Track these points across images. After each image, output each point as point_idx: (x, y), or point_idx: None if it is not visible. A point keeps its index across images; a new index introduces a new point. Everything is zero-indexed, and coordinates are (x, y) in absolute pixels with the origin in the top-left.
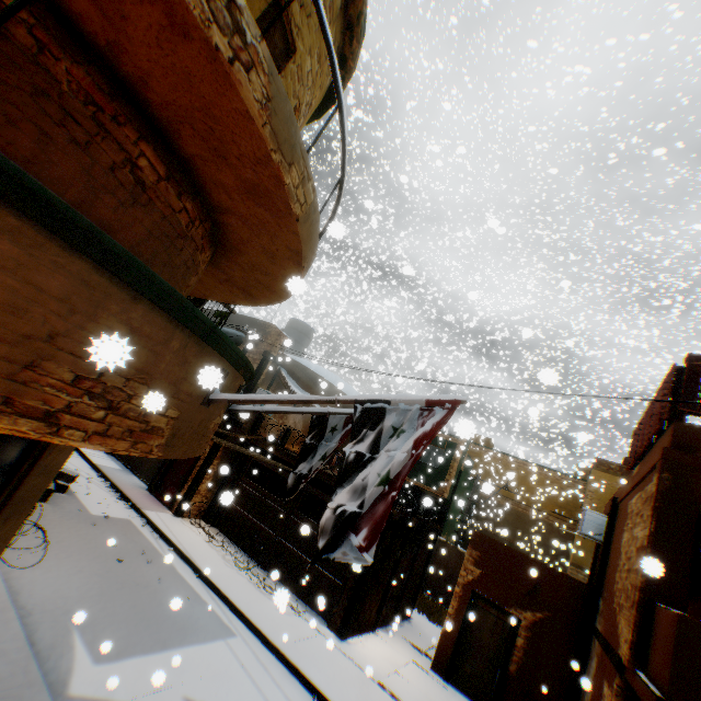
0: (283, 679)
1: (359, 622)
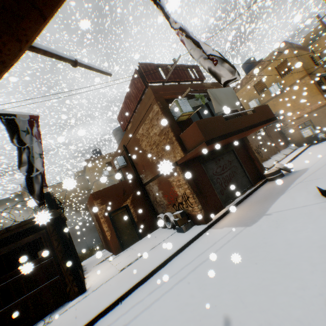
0: (103, 325)
1: (83, 278)
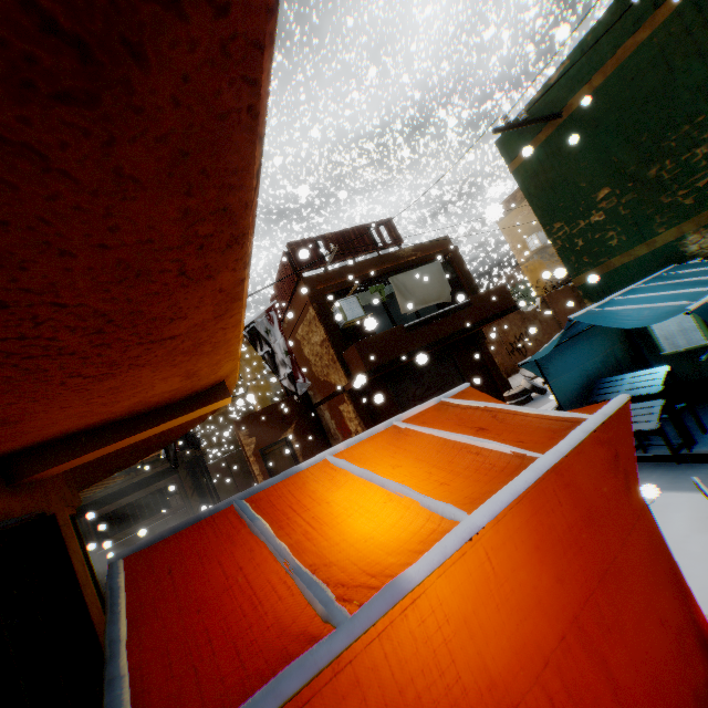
0: None
1: None
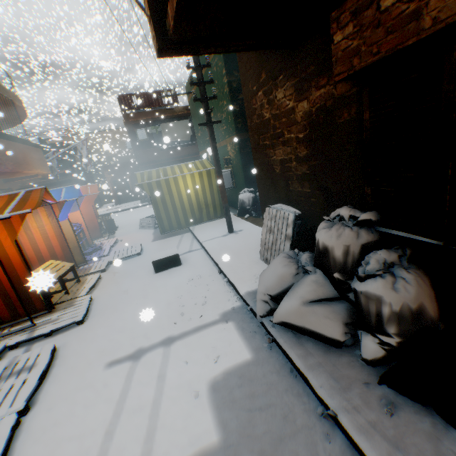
0: None
1: None
